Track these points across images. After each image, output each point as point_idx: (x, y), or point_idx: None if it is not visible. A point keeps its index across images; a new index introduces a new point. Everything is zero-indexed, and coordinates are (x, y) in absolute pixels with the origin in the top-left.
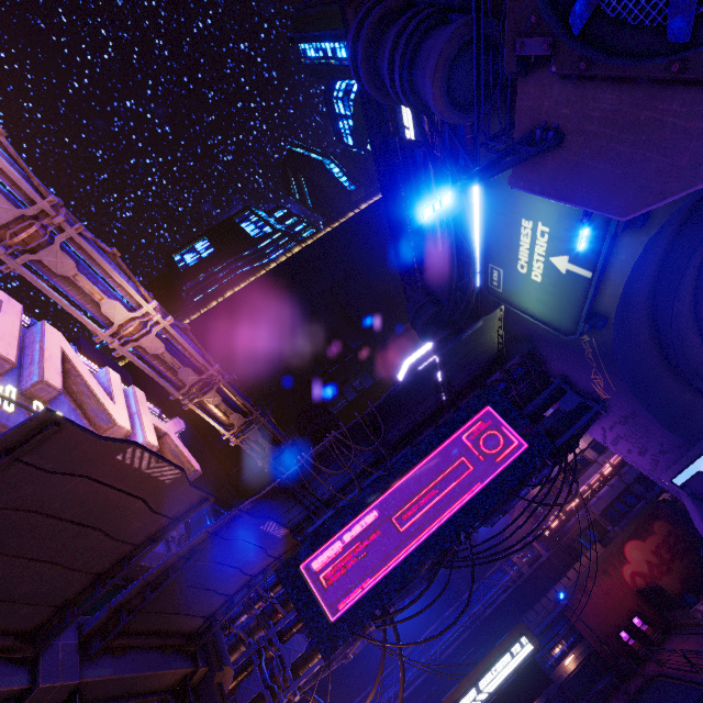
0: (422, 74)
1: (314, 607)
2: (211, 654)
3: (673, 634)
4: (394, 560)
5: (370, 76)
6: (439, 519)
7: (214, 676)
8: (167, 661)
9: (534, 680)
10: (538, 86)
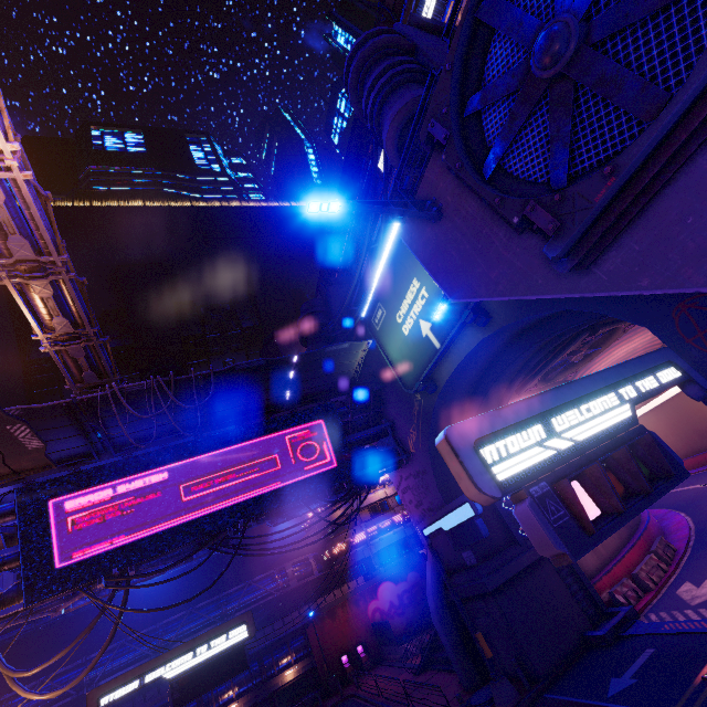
0: (389, 111)
1: (44, 548)
2: None
3: (381, 665)
4: (161, 526)
5: (356, 85)
6: (227, 501)
7: None
8: None
9: (233, 664)
10: (441, 168)
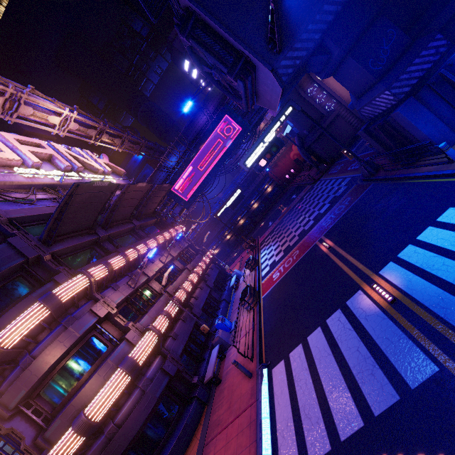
0: None
1: (180, 199)
2: (159, 215)
3: (301, 172)
4: (201, 180)
5: None
6: (213, 163)
7: (162, 219)
8: (151, 219)
9: (241, 198)
10: None
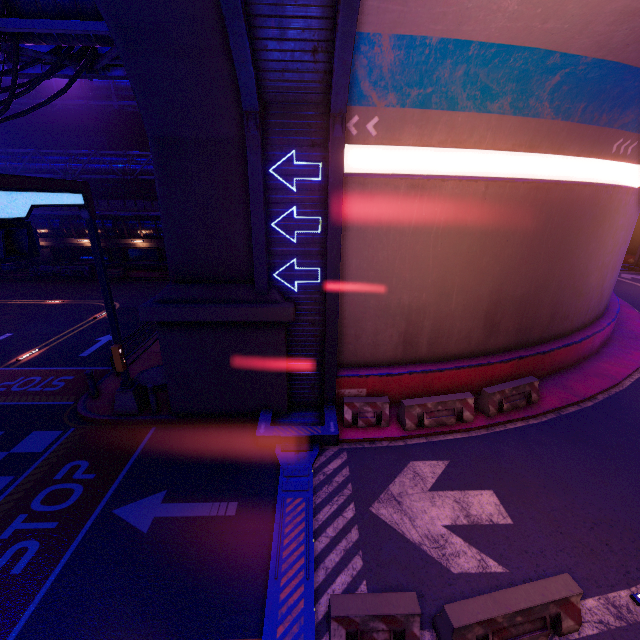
0: None
1: None
2: None
3: None
4: None
5: None
6: None
7: None
8: None
9: None
10: None
